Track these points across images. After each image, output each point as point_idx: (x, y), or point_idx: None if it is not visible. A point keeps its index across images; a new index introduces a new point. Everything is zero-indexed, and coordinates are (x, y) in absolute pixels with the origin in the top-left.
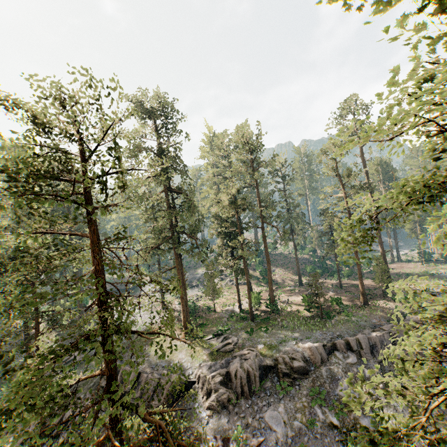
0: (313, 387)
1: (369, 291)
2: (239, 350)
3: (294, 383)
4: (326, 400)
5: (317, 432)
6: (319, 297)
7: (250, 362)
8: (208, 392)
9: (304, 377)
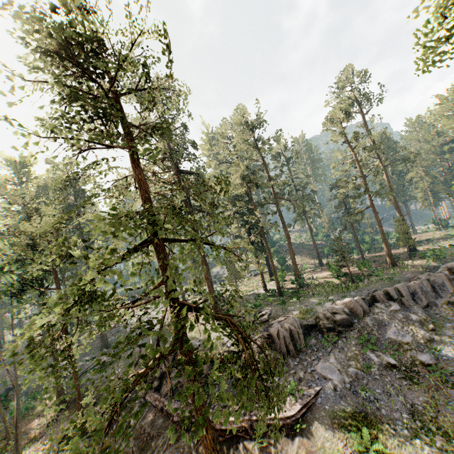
0: (360, 336)
1: (394, 257)
2: (275, 319)
3: (340, 336)
4: (377, 345)
5: (375, 375)
6: (347, 261)
7: (290, 321)
8: None
9: (349, 329)
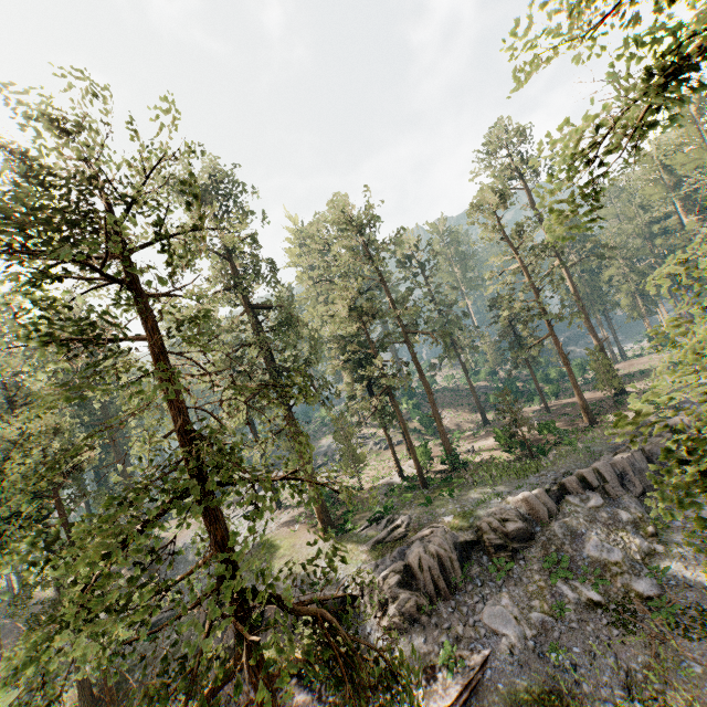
0: (546, 556)
1: (593, 406)
2: (417, 533)
3: (515, 557)
4: (572, 570)
5: (571, 621)
6: (520, 426)
7: (438, 541)
8: (382, 605)
9: (529, 545)
